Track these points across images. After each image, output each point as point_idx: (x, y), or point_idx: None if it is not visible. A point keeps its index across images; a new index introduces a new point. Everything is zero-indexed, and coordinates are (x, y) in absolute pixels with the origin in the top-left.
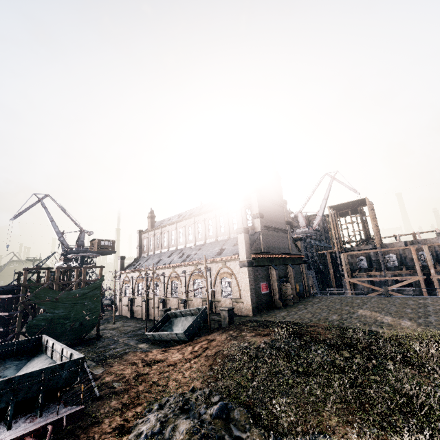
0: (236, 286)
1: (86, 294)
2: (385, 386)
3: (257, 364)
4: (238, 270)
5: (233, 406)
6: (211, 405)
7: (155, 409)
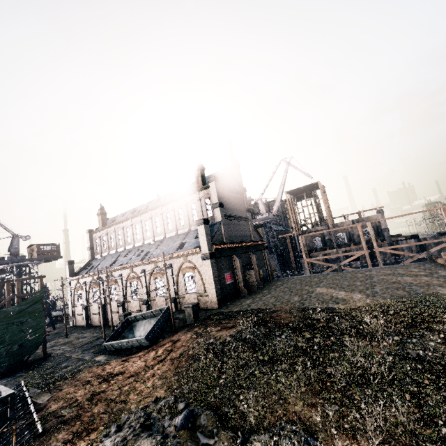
0: (199, 280)
1: (23, 311)
2: (343, 361)
3: (223, 359)
4: (200, 263)
5: (199, 411)
6: (176, 414)
7: (112, 432)
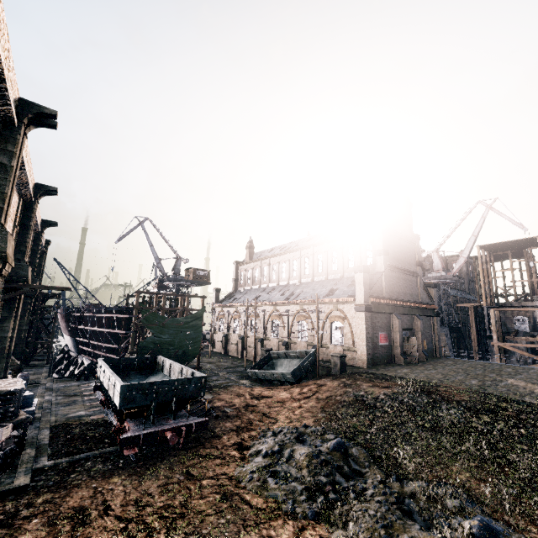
0: (348, 332)
1: (189, 323)
2: (533, 456)
3: (375, 413)
4: (352, 315)
5: (351, 445)
6: (326, 441)
7: (269, 435)
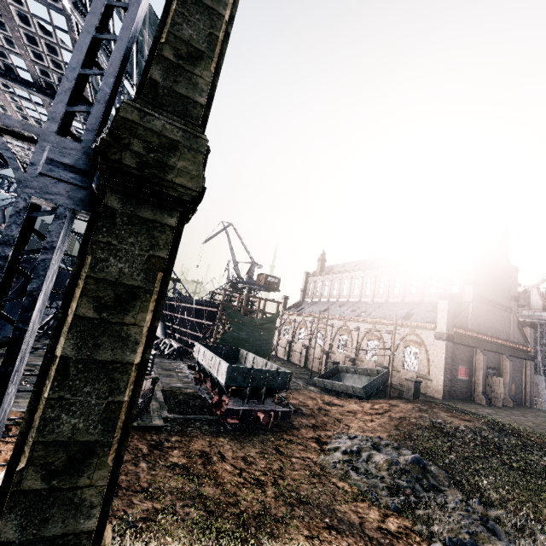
0: (424, 359)
1: (263, 325)
2: None
3: (455, 442)
4: (431, 342)
5: (429, 463)
6: (402, 455)
7: (345, 438)
